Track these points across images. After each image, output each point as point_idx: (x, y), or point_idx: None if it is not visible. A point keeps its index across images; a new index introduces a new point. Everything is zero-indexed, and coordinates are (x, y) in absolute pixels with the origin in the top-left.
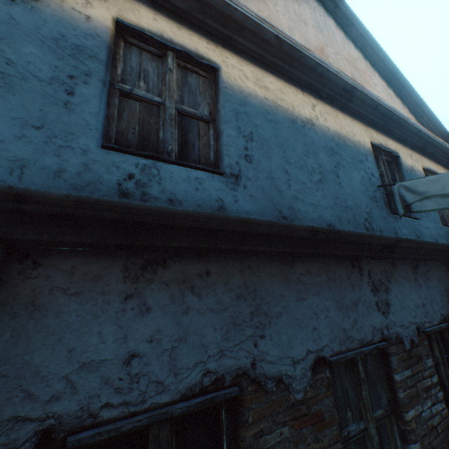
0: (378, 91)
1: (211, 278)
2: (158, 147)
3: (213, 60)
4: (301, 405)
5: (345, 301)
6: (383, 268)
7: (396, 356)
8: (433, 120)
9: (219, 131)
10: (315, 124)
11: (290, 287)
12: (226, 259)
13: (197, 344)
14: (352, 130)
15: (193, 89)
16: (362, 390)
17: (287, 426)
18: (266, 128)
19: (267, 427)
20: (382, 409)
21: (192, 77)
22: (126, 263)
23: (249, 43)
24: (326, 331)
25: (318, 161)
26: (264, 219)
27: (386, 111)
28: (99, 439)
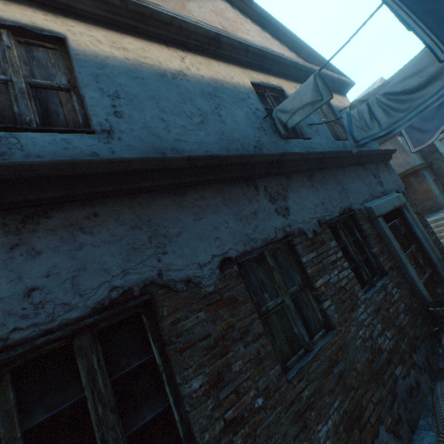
0: (253, 36)
1: (101, 218)
2: (16, 121)
3: (56, 31)
4: (213, 294)
5: (244, 213)
6: (279, 182)
7: (300, 245)
8: (312, 53)
9: (82, 96)
10: (187, 74)
11: (186, 211)
12: (113, 200)
13: (98, 270)
14: (229, 74)
15: (43, 62)
16: (274, 276)
17: (203, 312)
18: (132, 85)
19: (183, 316)
20: (296, 286)
21: (39, 51)
22: (4, 221)
23: (92, 9)
24: (229, 238)
25: (197, 106)
26: (133, 157)
27: (258, 51)
28: (15, 354)
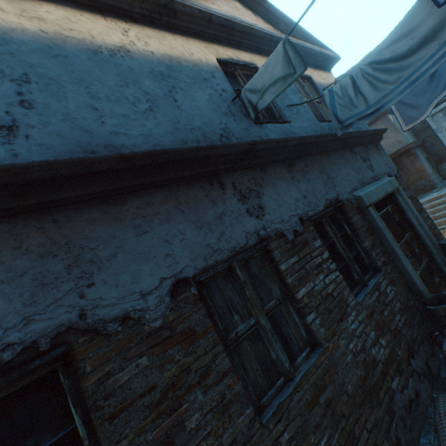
0: (219, 5)
1: None
2: None
3: None
4: (161, 330)
5: (206, 219)
6: (251, 176)
7: (278, 250)
8: (290, 24)
9: None
10: (131, 51)
11: (125, 225)
12: (12, 222)
13: None
14: (189, 49)
15: None
16: (246, 292)
17: (146, 356)
18: (50, 65)
19: (116, 367)
20: (274, 300)
21: None
22: None
23: None
24: (185, 253)
25: (144, 89)
26: (34, 160)
27: (223, 22)
28: None
